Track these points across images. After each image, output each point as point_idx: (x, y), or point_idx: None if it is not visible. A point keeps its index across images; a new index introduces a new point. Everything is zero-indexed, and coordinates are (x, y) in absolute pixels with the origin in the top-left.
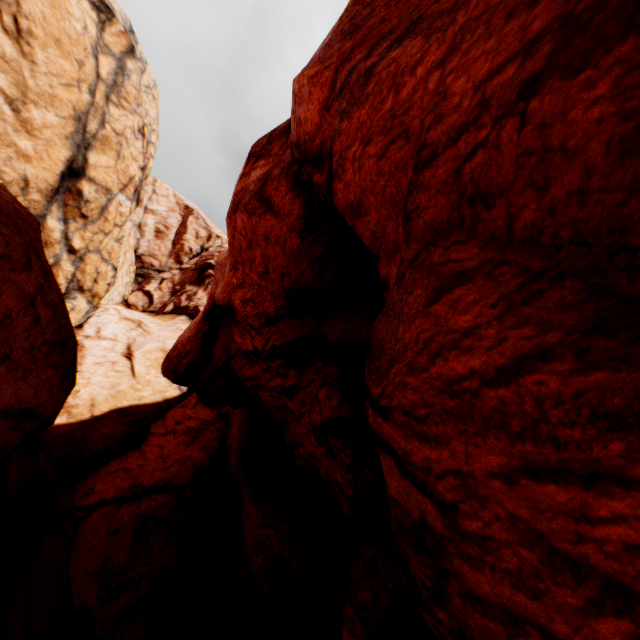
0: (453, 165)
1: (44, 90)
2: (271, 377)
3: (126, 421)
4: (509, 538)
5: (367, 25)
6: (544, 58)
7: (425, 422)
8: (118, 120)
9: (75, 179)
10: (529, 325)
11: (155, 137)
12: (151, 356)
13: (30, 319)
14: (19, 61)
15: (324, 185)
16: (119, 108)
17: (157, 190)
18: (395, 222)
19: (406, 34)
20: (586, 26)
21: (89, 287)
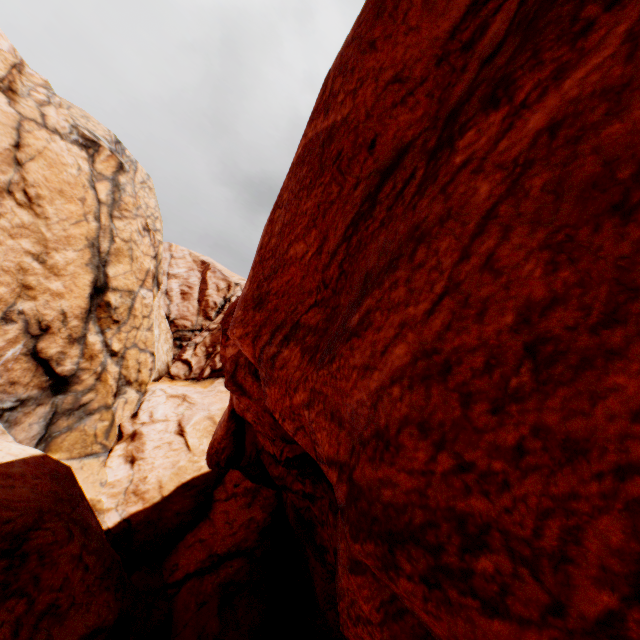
0: None
1: (60, 236)
2: (293, 479)
3: (192, 494)
4: None
5: (266, 307)
6: (344, 496)
7: None
8: (124, 230)
9: (102, 295)
10: None
11: (159, 223)
12: (200, 427)
13: (82, 570)
14: (36, 223)
15: None
16: (122, 220)
17: (174, 254)
18: None
19: (291, 335)
20: (356, 501)
21: (135, 378)
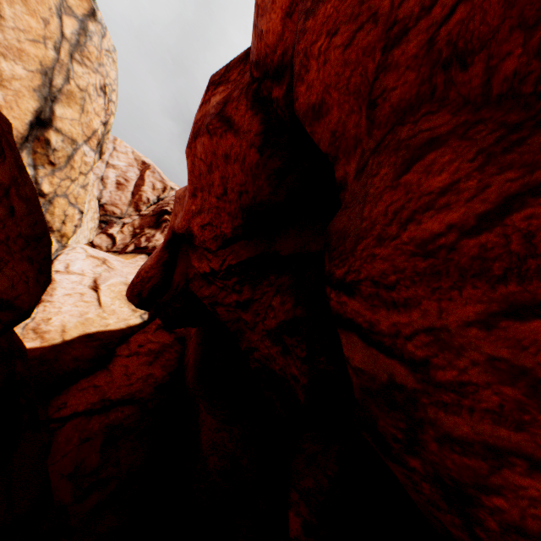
0: (425, 36)
1: (12, 44)
2: (227, 294)
3: (94, 345)
4: (488, 380)
5: None
6: None
7: (395, 288)
8: (81, 77)
9: (43, 129)
10: (513, 169)
11: (115, 96)
12: (115, 289)
13: (4, 210)
14: None
15: (283, 99)
16: (82, 66)
17: (117, 147)
18: (357, 115)
19: None
20: None
21: (58, 228)
